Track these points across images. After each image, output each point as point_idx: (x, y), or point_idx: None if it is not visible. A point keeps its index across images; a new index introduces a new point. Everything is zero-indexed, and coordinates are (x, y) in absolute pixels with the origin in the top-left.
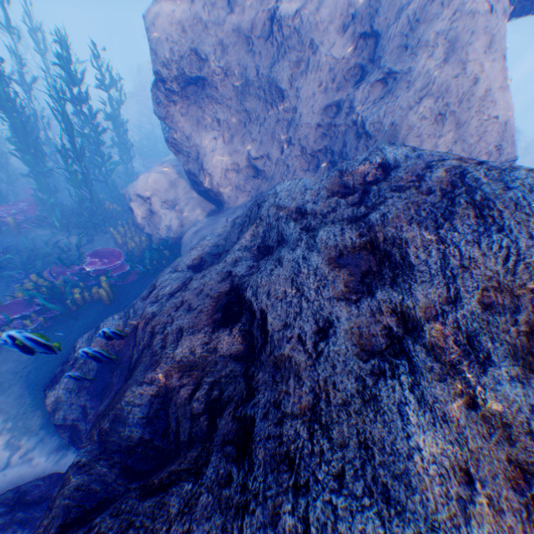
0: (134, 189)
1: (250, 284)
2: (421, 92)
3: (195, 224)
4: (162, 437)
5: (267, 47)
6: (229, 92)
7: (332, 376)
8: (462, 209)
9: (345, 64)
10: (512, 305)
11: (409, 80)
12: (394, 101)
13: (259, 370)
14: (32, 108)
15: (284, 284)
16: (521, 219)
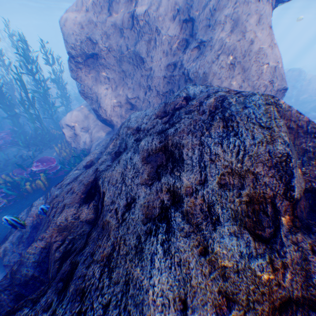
0: (64, 121)
1: (103, 175)
2: (219, 52)
3: (98, 140)
4: (45, 274)
5: (131, 33)
6: (112, 61)
7: (125, 235)
8: (217, 123)
9: (177, 39)
10: (239, 184)
11: (212, 45)
12: (204, 58)
13: (95, 230)
14: (9, 79)
15: (118, 175)
16: (249, 126)
